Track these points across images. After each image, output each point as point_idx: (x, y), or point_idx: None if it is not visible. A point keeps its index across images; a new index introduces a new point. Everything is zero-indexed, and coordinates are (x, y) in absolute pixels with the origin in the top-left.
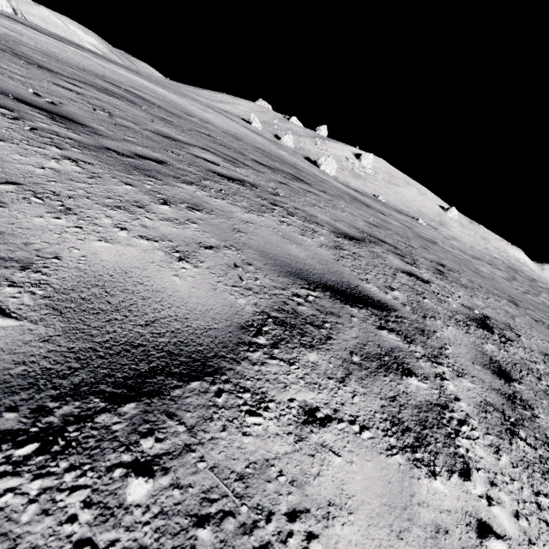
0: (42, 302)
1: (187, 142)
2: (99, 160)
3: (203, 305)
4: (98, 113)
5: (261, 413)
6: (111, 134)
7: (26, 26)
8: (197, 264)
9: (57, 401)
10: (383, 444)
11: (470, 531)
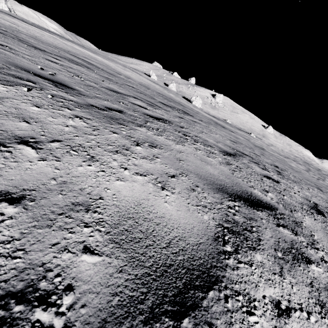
0: (107, 237)
1: (125, 94)
2: (92, 116)
3: (188, 224)
4: (75, 78)
5: (254, 311)
6: (88, 93)
7: (19, 19)
8: (172, 191)
9: (146, 325)
10: (324, 326)
11: None
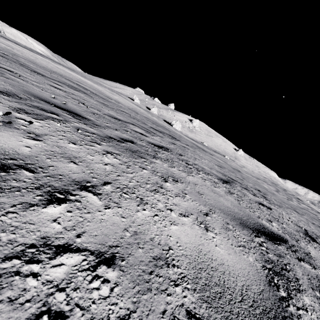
0: (196, 296)
1: (124, 121)
2: (117, 150)
3: (244, 269)
4: (80, 105)
5: None
6: (99, 123)
7: (12, 42)
8: (214, 231)
9: None
10: None
11: None
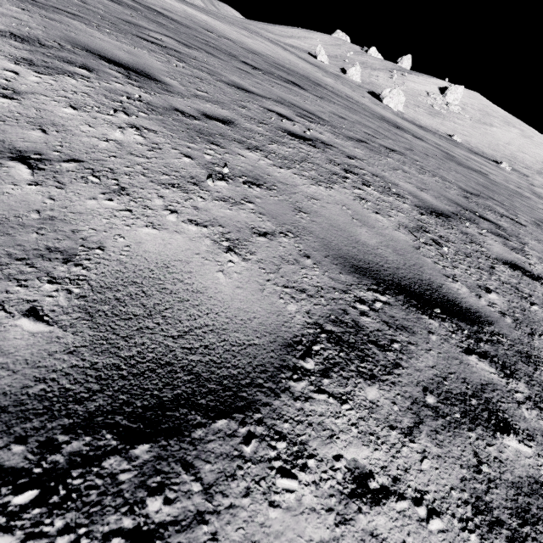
0: None
1: (152, 30)
2: None
3: None
4: (71, 0)
5: None
6: (54, 2)
7: None
8: None
9: None
10: (1, 54)
11: (2, 68)
